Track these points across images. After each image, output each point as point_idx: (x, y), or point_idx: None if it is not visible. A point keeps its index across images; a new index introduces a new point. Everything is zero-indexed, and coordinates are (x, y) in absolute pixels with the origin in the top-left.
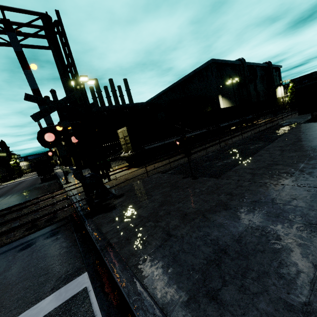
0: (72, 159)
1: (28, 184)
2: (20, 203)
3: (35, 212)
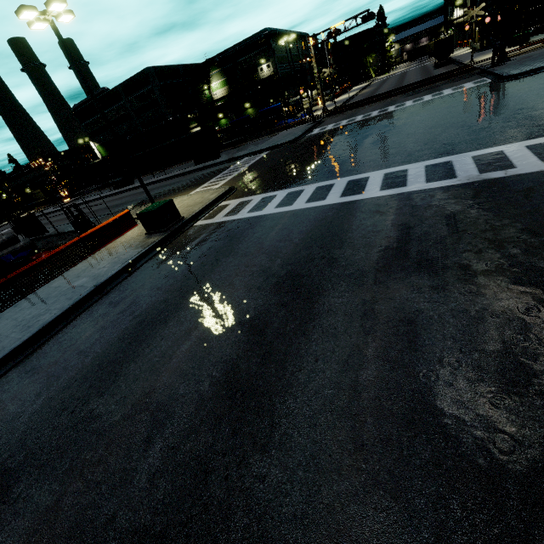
0: (476, 34)
1: (419, 72)
2: (436, 75)
3: (453, 75)
